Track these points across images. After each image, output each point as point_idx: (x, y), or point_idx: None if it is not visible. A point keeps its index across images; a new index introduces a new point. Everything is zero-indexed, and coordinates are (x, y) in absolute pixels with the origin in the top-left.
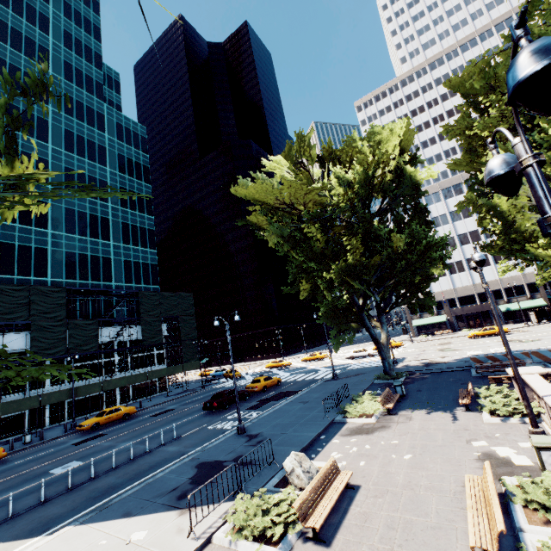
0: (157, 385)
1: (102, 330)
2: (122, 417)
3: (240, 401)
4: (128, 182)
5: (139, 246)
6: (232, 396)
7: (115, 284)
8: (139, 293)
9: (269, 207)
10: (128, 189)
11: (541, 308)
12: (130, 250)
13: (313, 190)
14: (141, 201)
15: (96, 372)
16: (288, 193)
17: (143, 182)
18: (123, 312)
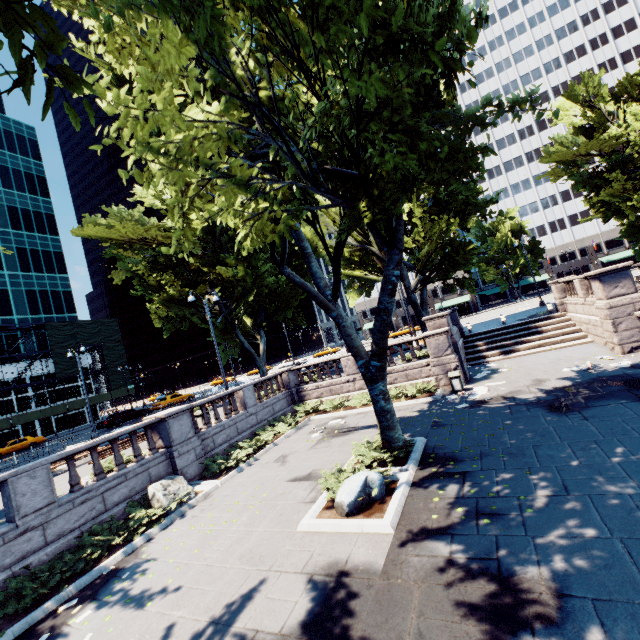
0: (87, 415)
1: (7, 367)
2: (29, 446)
3: (141, 418)
4: (19, 199)
5: (44, 273)
6: (126, 414)
7: (18, 317)
8: (46, 325)
9: (122, 243)
10: (20, 208)
11: (462, 305)
12: (32, 279)
13: (153, 228)
14: (40, 219)
15: (8, 409)
16: (130, 231)
17: (40, 197)
18: (33, 346)
